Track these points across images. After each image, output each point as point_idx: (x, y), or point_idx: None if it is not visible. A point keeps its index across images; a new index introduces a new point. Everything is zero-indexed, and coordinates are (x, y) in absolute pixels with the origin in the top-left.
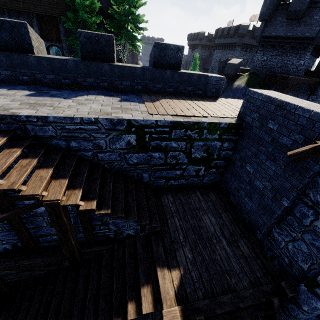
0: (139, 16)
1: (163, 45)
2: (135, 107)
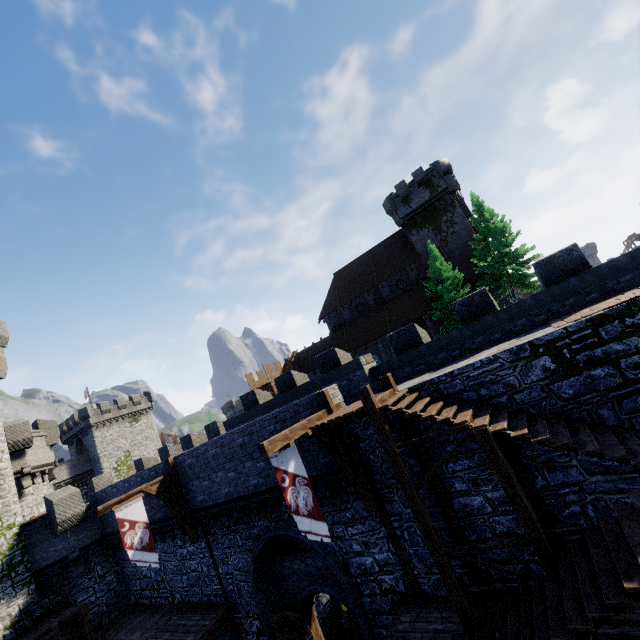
0: (515, 250)
1: (545, 260)
2: (537, 333)
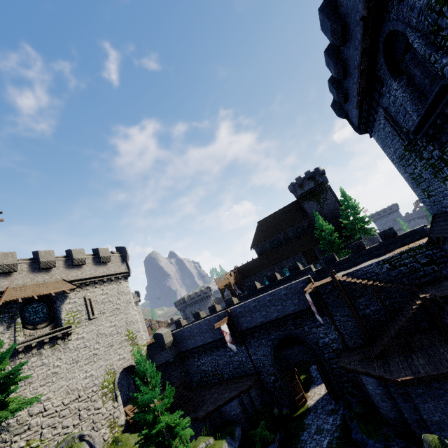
0: (361, 217)
1: (382, 232)
2: (383, 257)
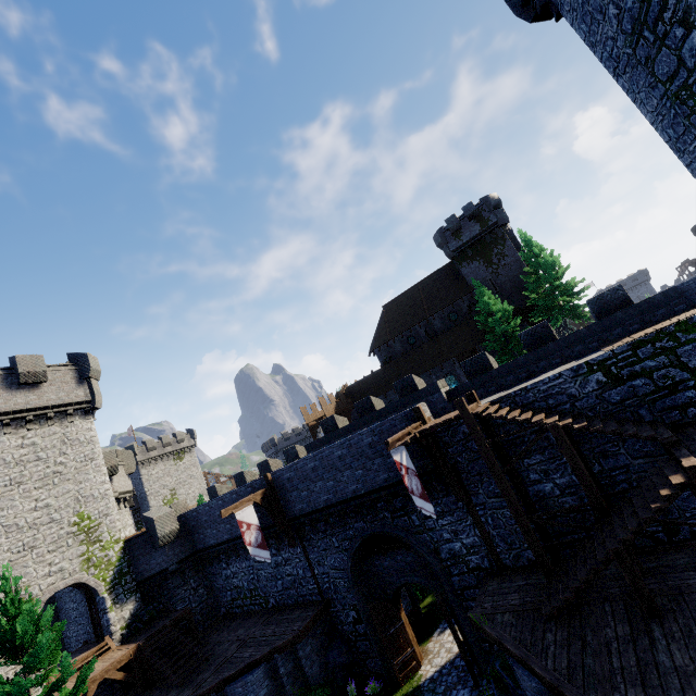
0: (567, 283)
1: (596, 298)
2: (592, 356)
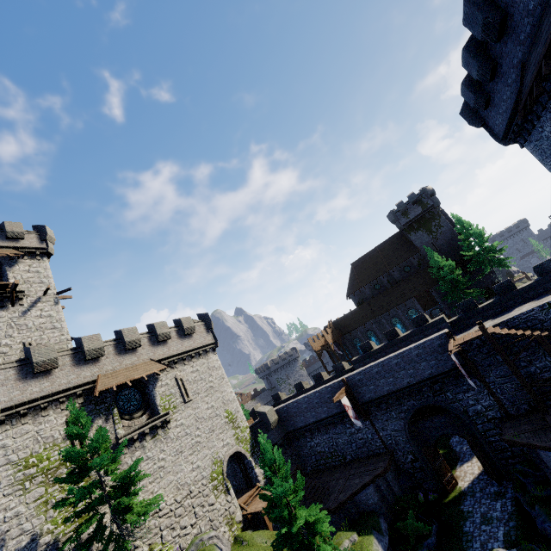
0: (493, 245)
1: (538, 265)
2: (546, 298)
